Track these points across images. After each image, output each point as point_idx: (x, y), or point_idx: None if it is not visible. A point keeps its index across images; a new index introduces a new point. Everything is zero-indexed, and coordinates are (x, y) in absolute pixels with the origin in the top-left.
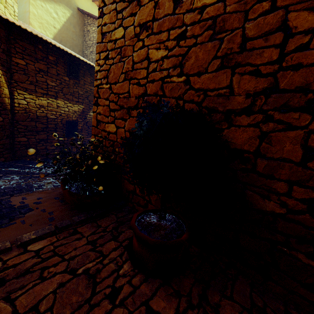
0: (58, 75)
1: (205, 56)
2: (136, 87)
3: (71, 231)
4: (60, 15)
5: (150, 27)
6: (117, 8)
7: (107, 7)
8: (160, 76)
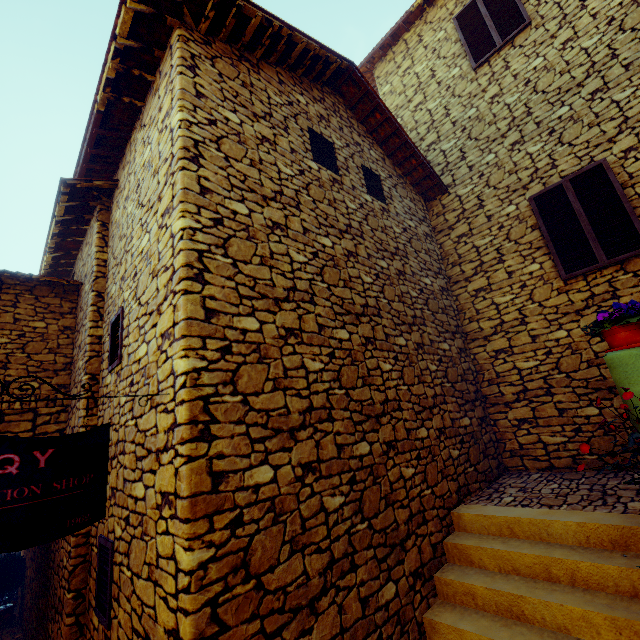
0: None
1: None
2: None
3: None
4: None
5: None
6: None
7: None
8: None
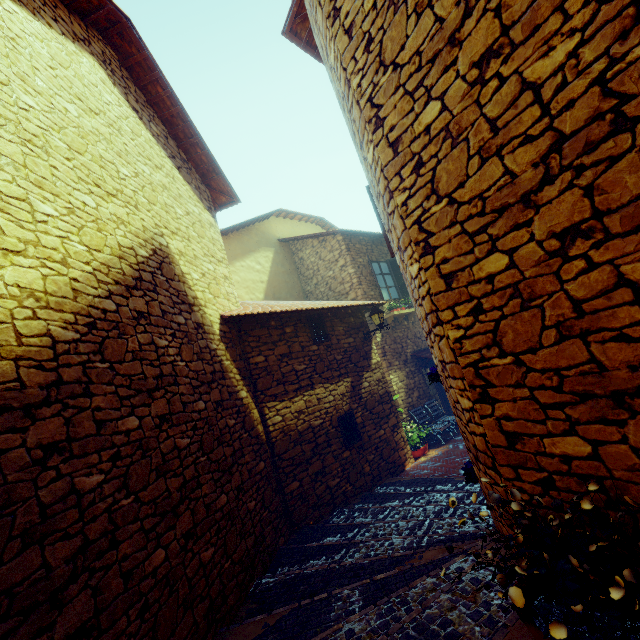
0: (303, 349)
1: None
2: (616, 347)
3: None
4: (263, 262)
5: (594, 230)
6: (465, 230)
7: (437, 236)
8: None
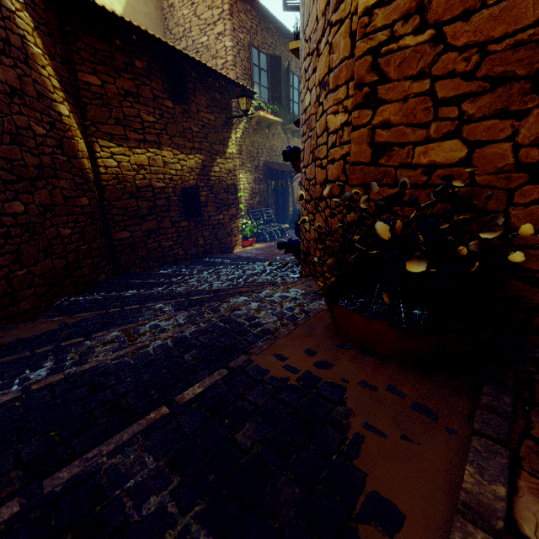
0: (155, 98)
1: None
2: None
3: (536, 447)
4: None
5: None
6: None
7: None
8: None
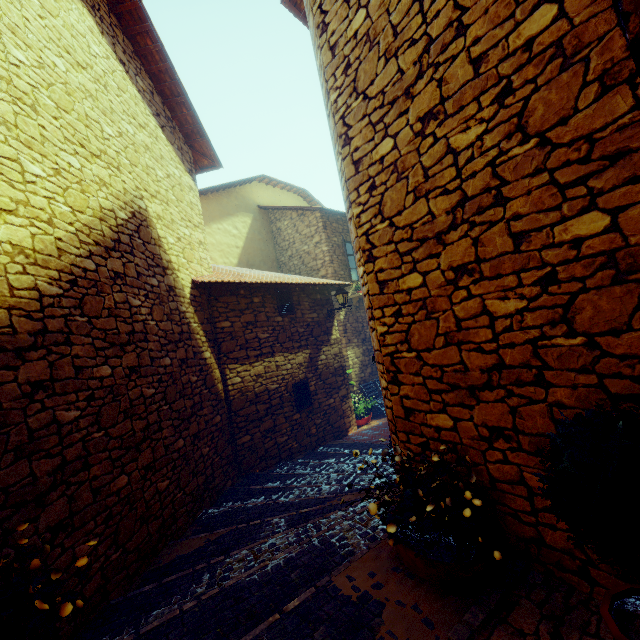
0: (268, 319)
1: (616, 306)
2: (475, 355)
3: None
4: (240, 228)
5: (475, 271)
6: (398, 249)
7: (378, 249)
8: (525, 338)
